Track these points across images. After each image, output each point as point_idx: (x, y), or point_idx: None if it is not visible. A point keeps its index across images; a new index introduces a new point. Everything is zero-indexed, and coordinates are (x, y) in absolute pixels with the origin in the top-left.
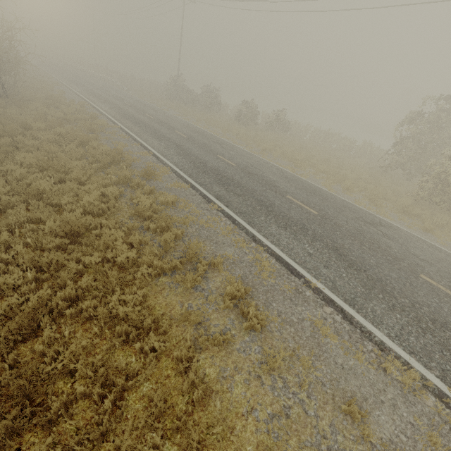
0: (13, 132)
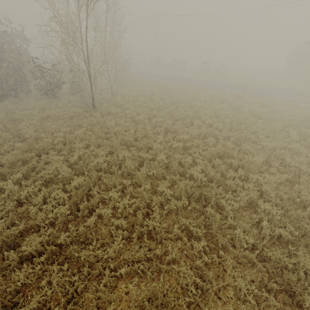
0: (165, 87)
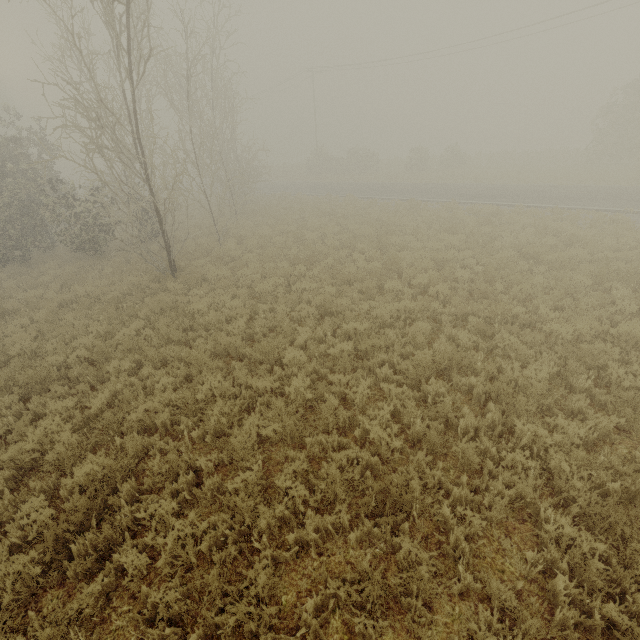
0: (332, 210)
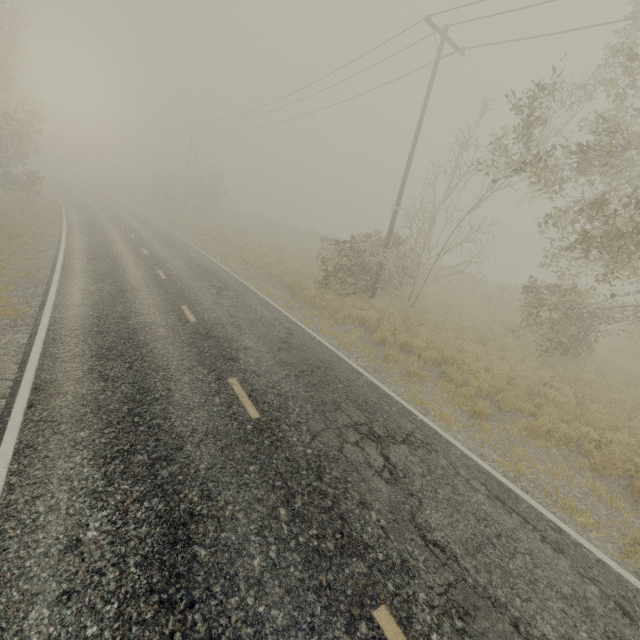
0: None
